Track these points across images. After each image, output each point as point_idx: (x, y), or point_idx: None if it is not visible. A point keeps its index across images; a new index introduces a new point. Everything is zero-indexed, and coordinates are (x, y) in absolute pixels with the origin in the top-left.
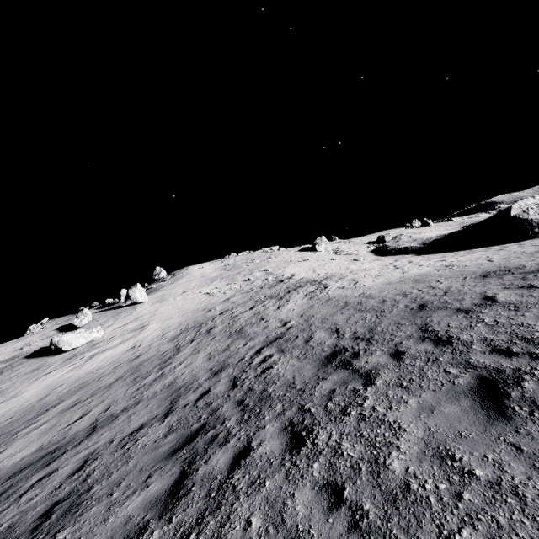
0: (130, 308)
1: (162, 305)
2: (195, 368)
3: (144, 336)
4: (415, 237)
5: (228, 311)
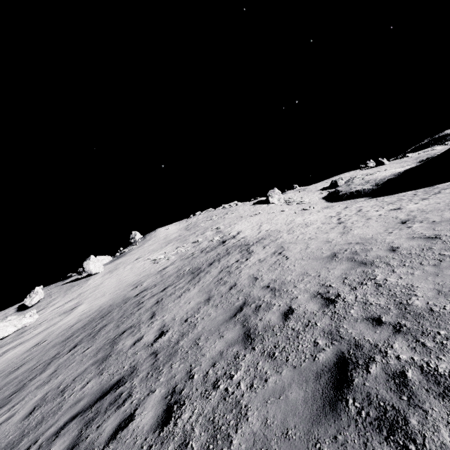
0: (84, 281)
1: (110, 276)
2: None
3: (61, 324)
4: (368, 178)
5: (145, 291)
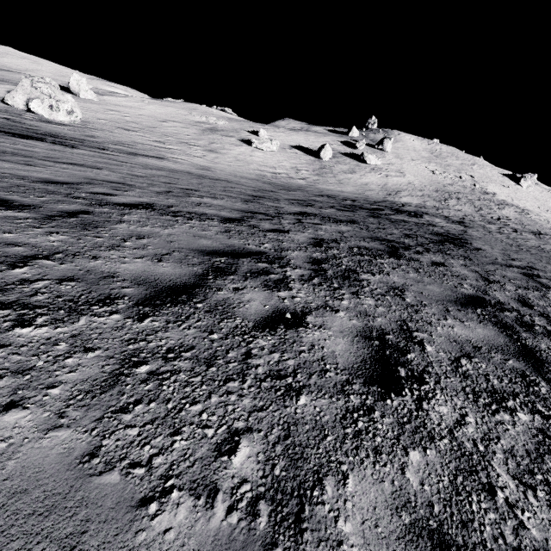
0: (380, 152)
1: (403, 163)
2: (466, 210)
3: (410, 180)
4: None
5: (462, 194)
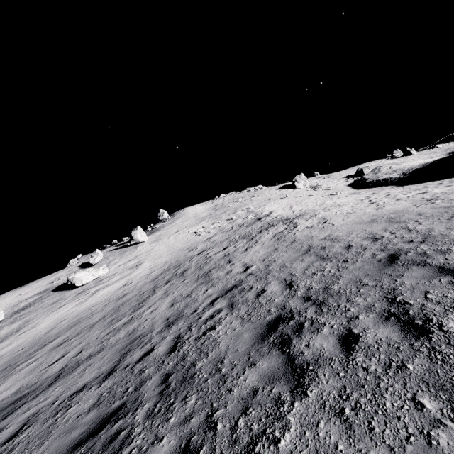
0: (133, 247)
1: (158, 244)
2: (157, 315)
3: (136, 274)
4: (395, 167)
5: (205, 251)
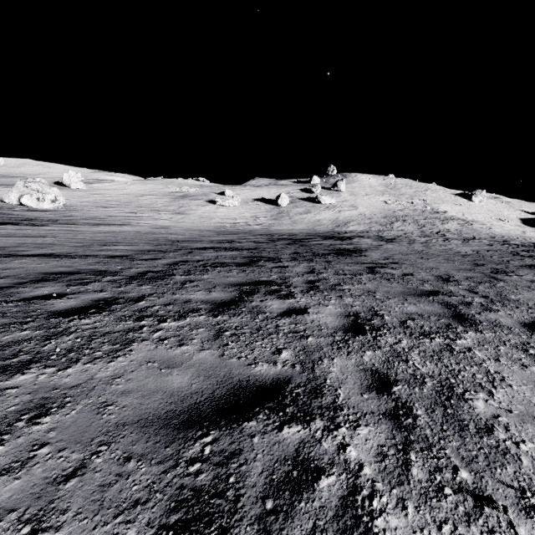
0: (336, 192)
1: (357, 198)
2: (409, 229)
3: (362, 211)
4: None
5: (409, 216)
